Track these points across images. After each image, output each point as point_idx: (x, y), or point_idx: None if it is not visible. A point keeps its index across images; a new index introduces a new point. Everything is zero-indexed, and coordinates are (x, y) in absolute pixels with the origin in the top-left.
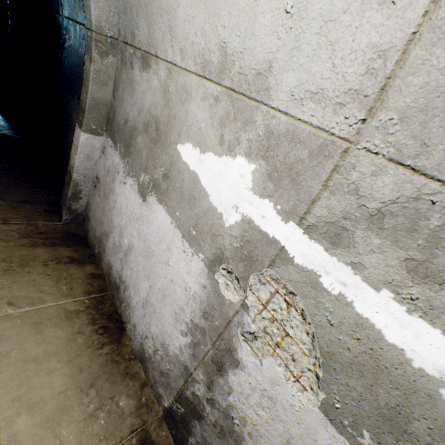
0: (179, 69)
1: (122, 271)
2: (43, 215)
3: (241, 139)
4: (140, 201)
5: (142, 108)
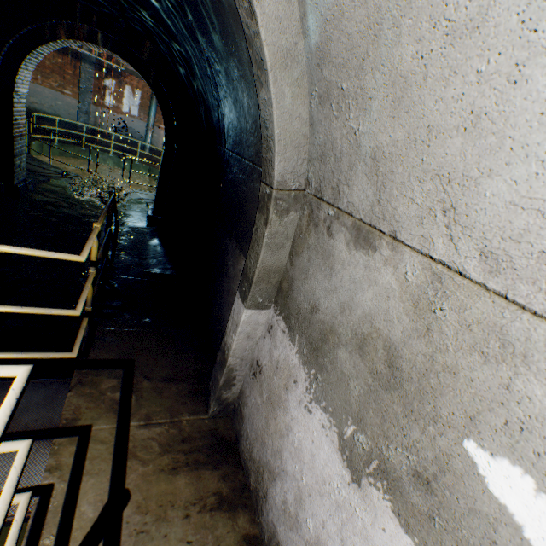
0: (475, 286)
1: None
2: (188, 401)
3: None
4: (343, 472)
5: (349, 304)
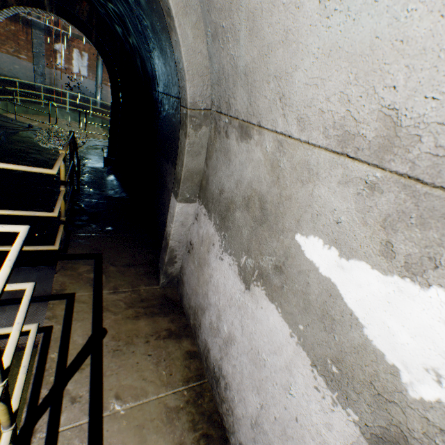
0: (296, 142)
1: (222, 362)
2: (144, 278)
3: (442, 260)
4: (241, 286)
5: (240, 180)
